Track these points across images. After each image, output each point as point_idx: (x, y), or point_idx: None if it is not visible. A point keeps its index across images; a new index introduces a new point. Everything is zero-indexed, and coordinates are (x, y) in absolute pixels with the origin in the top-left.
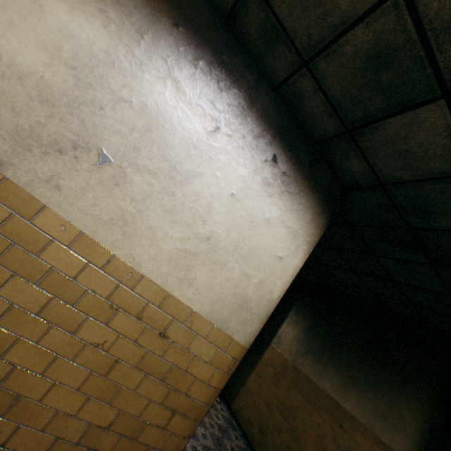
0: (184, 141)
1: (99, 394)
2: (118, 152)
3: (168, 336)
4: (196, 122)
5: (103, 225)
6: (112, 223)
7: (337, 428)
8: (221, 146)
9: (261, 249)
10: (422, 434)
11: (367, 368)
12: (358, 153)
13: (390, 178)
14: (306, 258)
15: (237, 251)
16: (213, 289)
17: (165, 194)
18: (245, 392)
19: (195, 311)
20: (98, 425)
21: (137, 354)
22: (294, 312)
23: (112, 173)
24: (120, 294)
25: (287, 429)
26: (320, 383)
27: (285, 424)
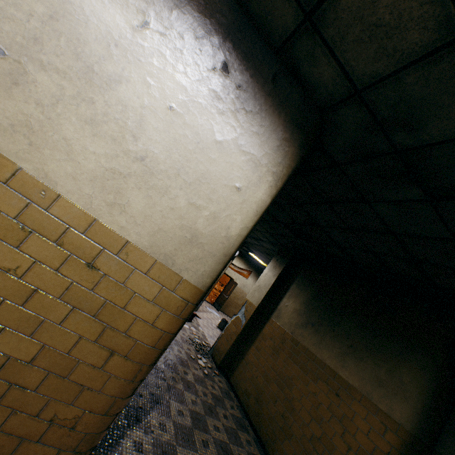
0: (101, 36)
1: (16, 326)
2: (13, 43)
3: (98, 268)
4: (116, 14)
5: (3, 132)
6: (14, 130)
7: (333, 397)
8: (152, 47)
9: (213, 177)
10: (425, 401)
11: (368, 336)
12: (324, 49)
13: (365, 79)
14: (273, 193)
15: (182, 177)
16: (153, 219)
17: (82, 100)
18: (244, 365)
19: (131, 242)
20: (18, 358)
21: (60, 284)
22: (296, 285)
23: (8, 68)
24: (33, 215)
25: (283, 399)
26: (319, 353)
27: (281, 394)
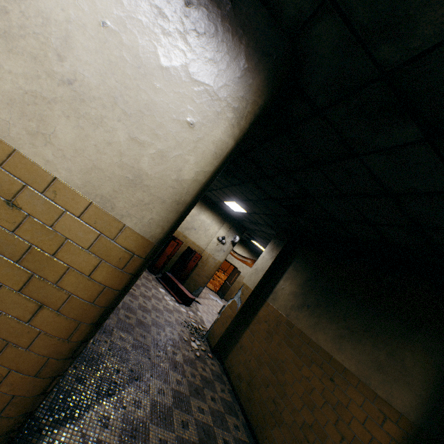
0: None
1: None
2: None
3: (19, 206)
4: None
5: None
6: None
7: (327, 382)
8: None
9: (159, 109)
10: (431, 389)
11: (367, 317)
12: None
13: None
14: (235, 134)
15: (120, 107)
16: (86, 154)
17: None
18: (238, 348)
19: (59, 179)
20: None
21: None
22: (293, 267)
23: None
24: None
25: (275, 384)
26: (313, 336)
27: (273, 379)
